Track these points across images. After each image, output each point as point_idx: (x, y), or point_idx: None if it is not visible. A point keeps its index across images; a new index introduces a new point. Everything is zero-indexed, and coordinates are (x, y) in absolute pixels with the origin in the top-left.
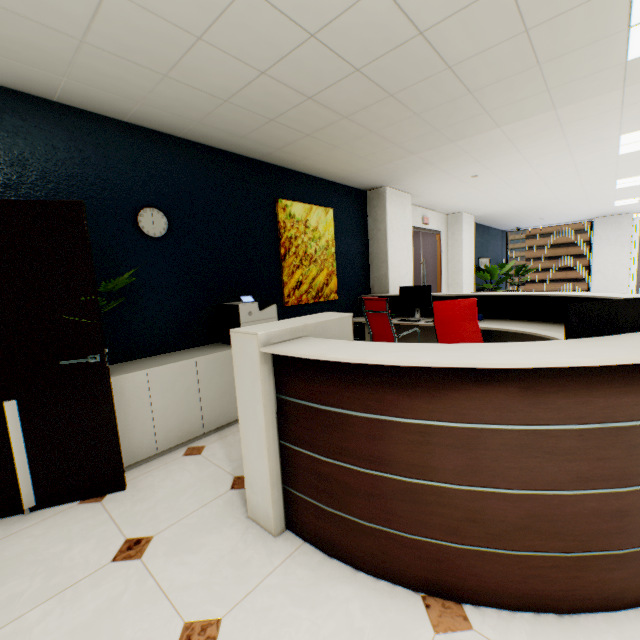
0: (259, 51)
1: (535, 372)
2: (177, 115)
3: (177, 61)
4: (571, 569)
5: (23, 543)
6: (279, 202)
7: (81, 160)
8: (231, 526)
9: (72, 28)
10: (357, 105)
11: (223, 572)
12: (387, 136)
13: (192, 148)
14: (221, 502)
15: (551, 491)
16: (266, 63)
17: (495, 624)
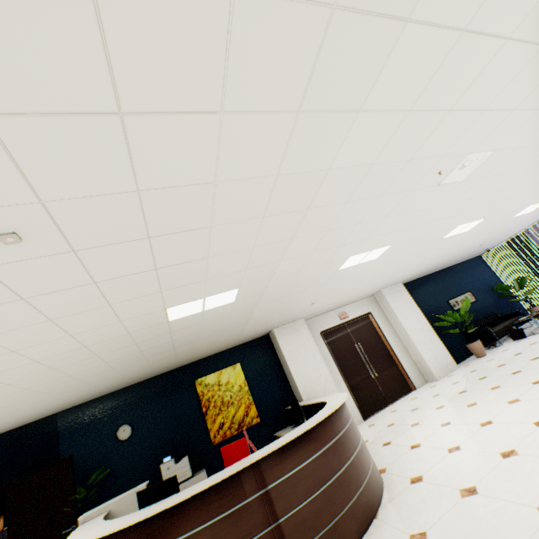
0: (109, 375)
1: None
2: (121, 384)
3: (95, 386)
4: None
5: None
6: (196, 381)
7: (94, 419)
8: None
9: (63, 399)
10: (170, 353)
11: None
12: (210, 341)
13: (142, 384)
14: None
15: None
16: (117, 373)
17: None
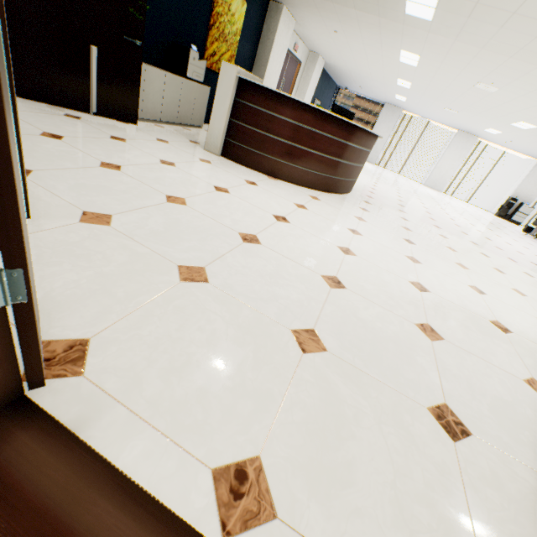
0: None
1: (318, 113)
2: None
3: None
4: (305, 174)
5: (107, 124)
6: None
7: None
8: (199, 149)
9: None
10: None
11: (204, 155)
12: None
13: None
14: (189, 144)
15: (309, 150)
16: None
17: (283, 182)
